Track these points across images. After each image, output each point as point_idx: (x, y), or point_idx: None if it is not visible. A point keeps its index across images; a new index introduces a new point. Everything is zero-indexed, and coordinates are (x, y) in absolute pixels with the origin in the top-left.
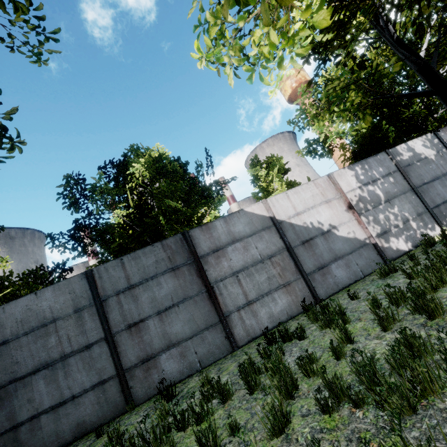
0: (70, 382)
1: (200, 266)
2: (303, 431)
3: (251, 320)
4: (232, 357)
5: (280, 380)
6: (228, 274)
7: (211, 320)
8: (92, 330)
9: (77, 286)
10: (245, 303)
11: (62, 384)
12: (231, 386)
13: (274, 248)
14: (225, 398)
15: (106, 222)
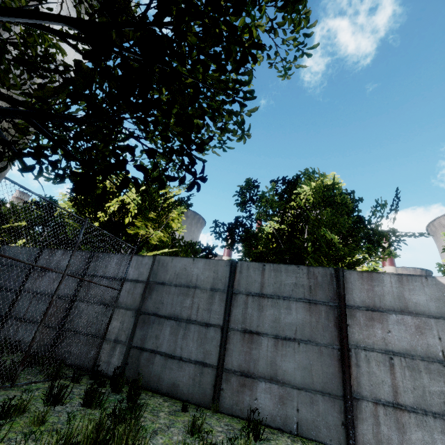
0: (184, 344)
1: (343, 316)
2: None
3: (392, 431)
4: None
5: None
6: (378, 348)
7: (331, 387)
8: (216, 312)
9: (221, 269)
10: (390, 401)
11: (178, 341)
12: None
13: None
14: None
15: (260, 227)
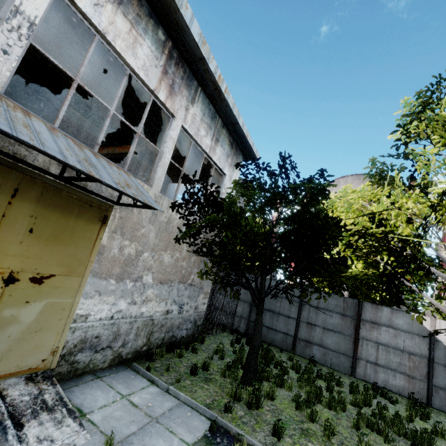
0: (277, 324)
1: (358, 324)
2: (361, 412)
3: (371, 372)
4: (348, 377)
5: (364, 398)
6: (373, 340)
7: (348, 352)
8: (293, 312)
9: (296, 290)
10: (373, 362)
11: (274, 322)
12: (343, 384)
13: (417, 351)
14: (338, 385)
15: None
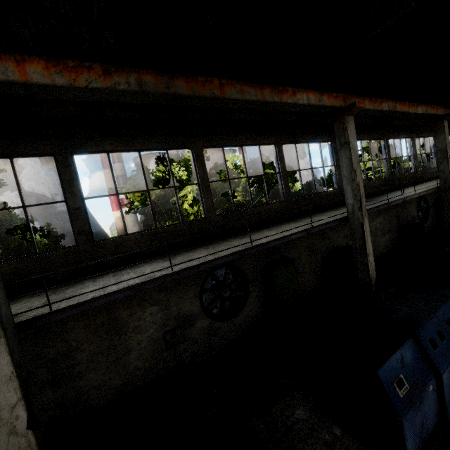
0: None
1: None
2: None
3: None
4: None
5: None
6: None
7: None
8: None
9: None
10: None
11: None
12: None
13: None
14: None
15: None
